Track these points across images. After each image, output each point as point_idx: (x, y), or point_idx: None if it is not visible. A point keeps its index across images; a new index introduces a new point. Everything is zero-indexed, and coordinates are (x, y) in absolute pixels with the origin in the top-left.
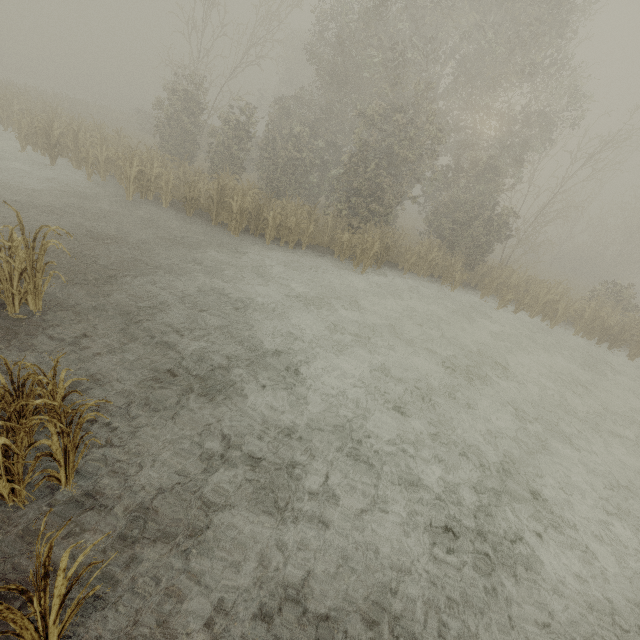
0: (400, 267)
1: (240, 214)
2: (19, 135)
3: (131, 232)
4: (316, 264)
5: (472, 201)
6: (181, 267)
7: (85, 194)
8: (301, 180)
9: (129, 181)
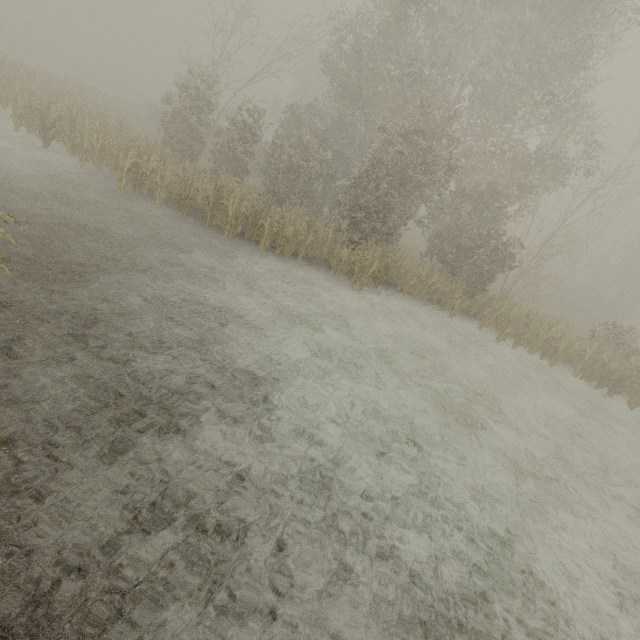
0: (398, 288)
1: (235, 218)
2: (14, 114)
3: (113, 226)
4: (311, 278)
5: (478, 228)
6: (161, 269)
7: (73, 181)
8: (305, 189)
9: (122, 172)
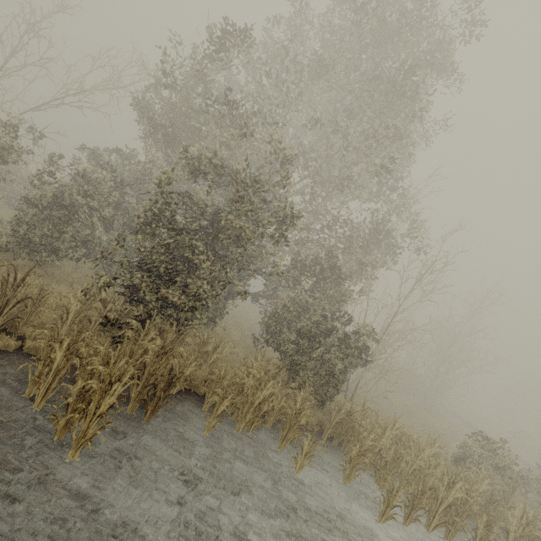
0: (206, 407)
1: None
2: None
3: None
4: None
5: (323, 308)
6: None
7: None
8: (88, 238)
9: None
